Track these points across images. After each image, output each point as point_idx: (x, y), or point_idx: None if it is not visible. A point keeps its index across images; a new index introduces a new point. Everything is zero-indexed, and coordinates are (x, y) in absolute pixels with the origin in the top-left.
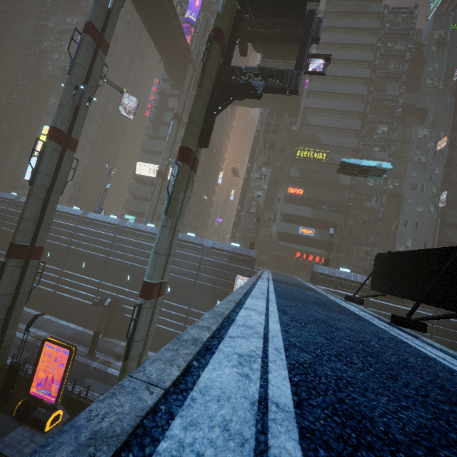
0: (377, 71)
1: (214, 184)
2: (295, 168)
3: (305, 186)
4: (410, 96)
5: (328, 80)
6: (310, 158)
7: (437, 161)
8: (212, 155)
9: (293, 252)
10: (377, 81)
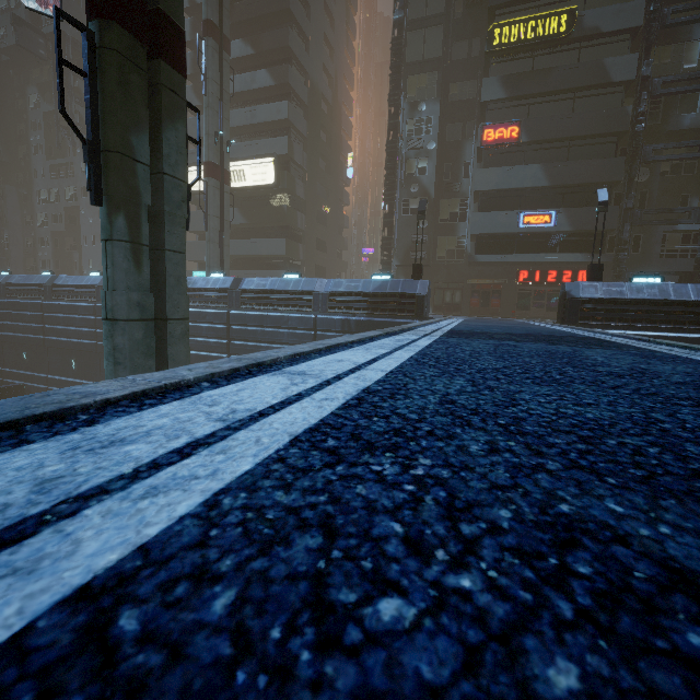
0: None
1: (341, 182)
2: (495, 79)
3: (524, 116)
4: None
5: None
6: (529, 41)
7: None
8: (320, 118)
9: (511, 273)
10: None
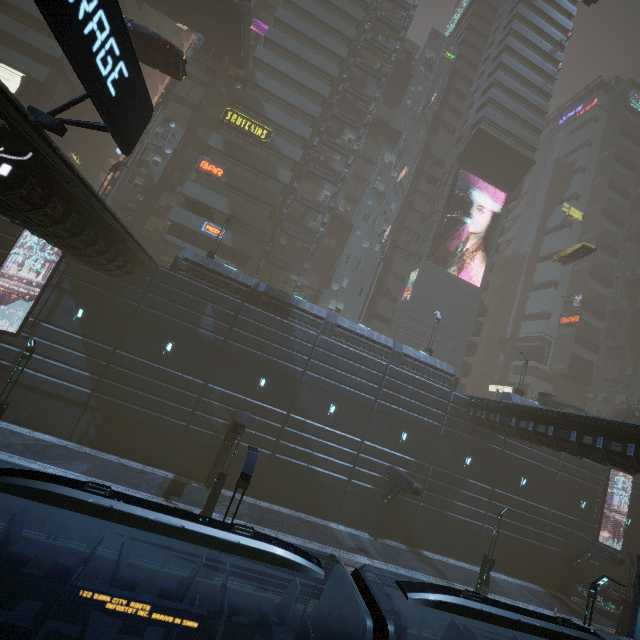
0: (357, 57)
1: (109, 152)
2: (220, 137)
3: (229, 168)
4: (387, 111)
5: (295, 37)
6: (245, 130)
7: (396, 196)
8: None
9: None
10: (358, 75)
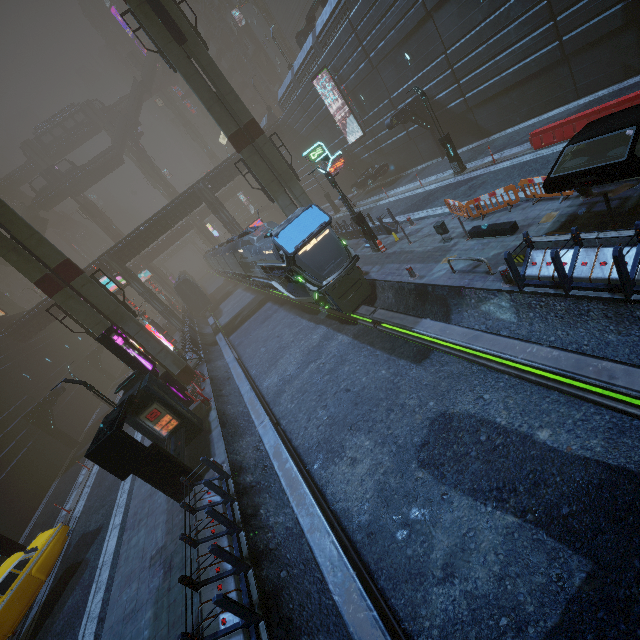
0: None
1: None
2: None
3: None
4: None
5: None
6: None
7: None
8: None
9: None
10: None
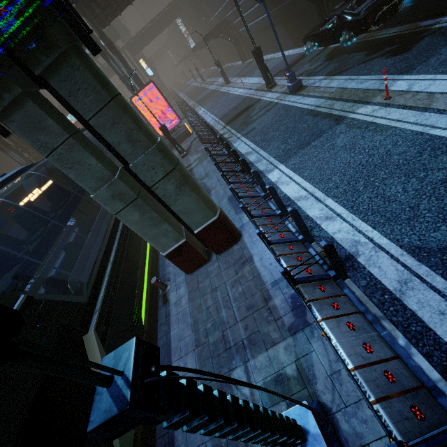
0: None
1: None
2: None
3: None
4: None
5: None
6: None
7: None
8: None
9: None
10: None
